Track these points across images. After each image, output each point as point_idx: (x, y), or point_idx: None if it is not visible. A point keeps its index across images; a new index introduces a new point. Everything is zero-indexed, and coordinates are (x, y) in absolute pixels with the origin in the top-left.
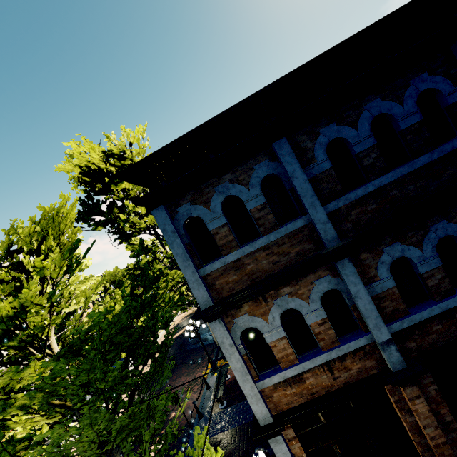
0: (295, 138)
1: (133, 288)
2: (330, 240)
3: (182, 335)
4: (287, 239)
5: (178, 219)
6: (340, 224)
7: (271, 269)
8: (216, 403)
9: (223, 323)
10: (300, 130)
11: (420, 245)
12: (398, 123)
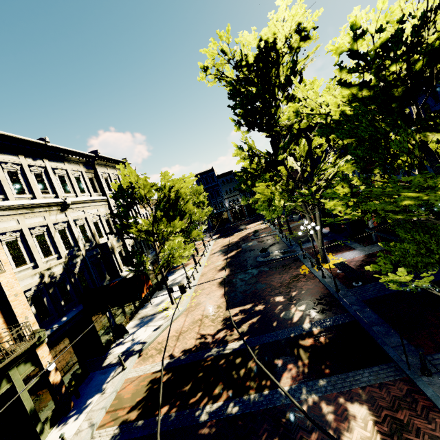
0: None
1: None
2: None
3: (238, 255)
4: None
5: None
6: None
7: None
8: (346, 283)
9: None
10: None
11: None
12: None
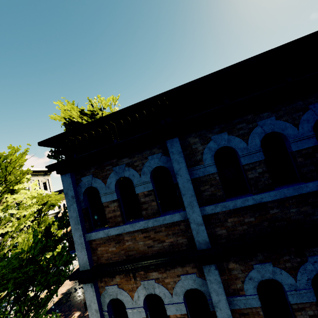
0: (188, 139)
1: (48, 227)
2: (201, 242)
3: None
4: (164, 228)
5: (81, 186)
6: (215, 228)
7: (145, 251)
8: None
9: (94, 287)
10: (194, 132)
11: (294, 273)
12: (290, 144)
